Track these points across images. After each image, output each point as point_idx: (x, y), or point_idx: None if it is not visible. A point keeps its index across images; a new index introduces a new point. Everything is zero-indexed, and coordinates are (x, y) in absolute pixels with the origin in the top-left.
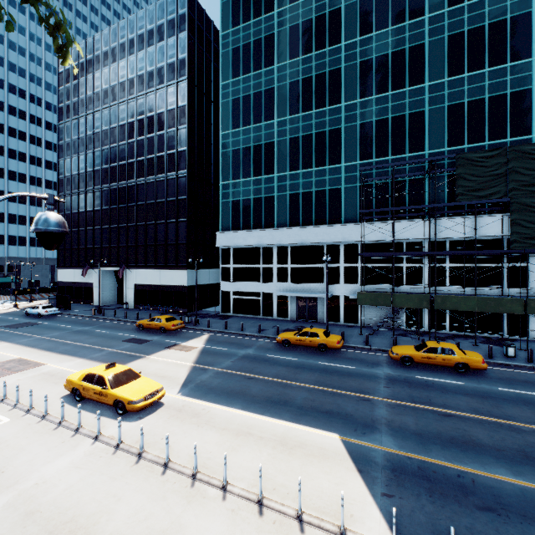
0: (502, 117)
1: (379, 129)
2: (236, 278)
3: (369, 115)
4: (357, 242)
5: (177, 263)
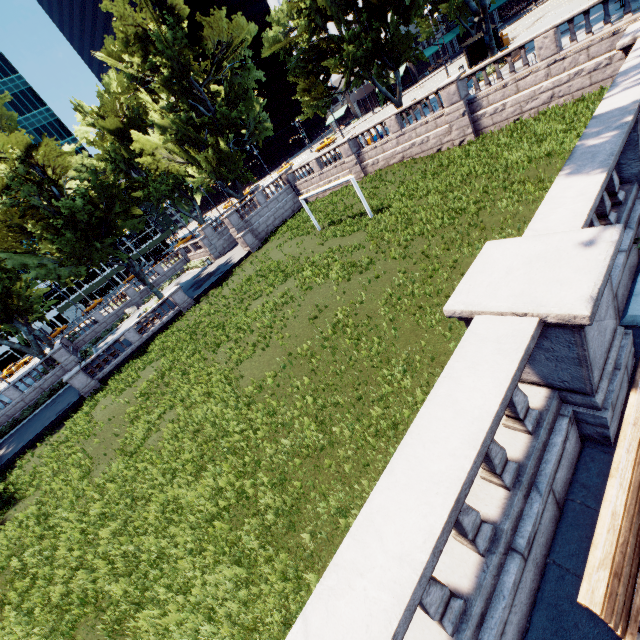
0: None
1: None
2: None
3: None
4: None
5: None
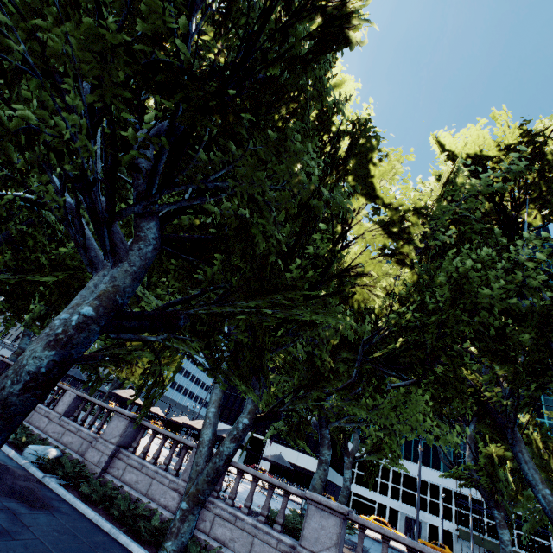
0: None
1: None
2: (357, 482)
3: None
4: (451, 489)
5: (314, 452)
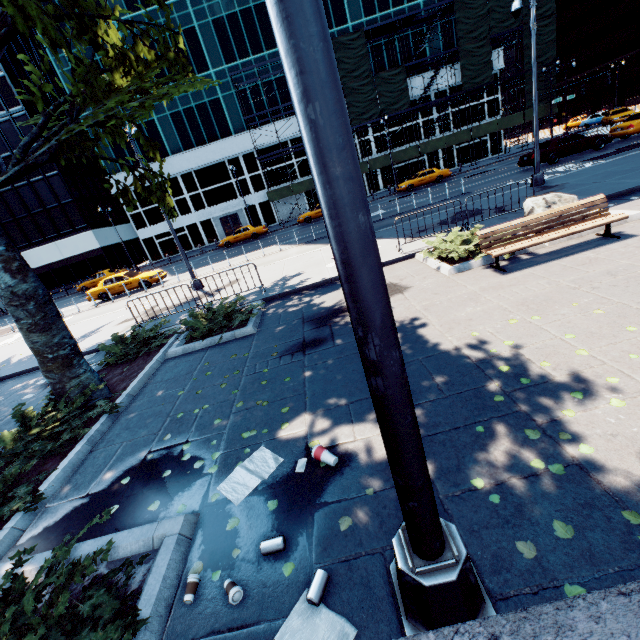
0: (326, 7)
1: (232, 26)
2: (152, 222)
3: (217, 10)
4: (252, 151)
5: (74, 227)
